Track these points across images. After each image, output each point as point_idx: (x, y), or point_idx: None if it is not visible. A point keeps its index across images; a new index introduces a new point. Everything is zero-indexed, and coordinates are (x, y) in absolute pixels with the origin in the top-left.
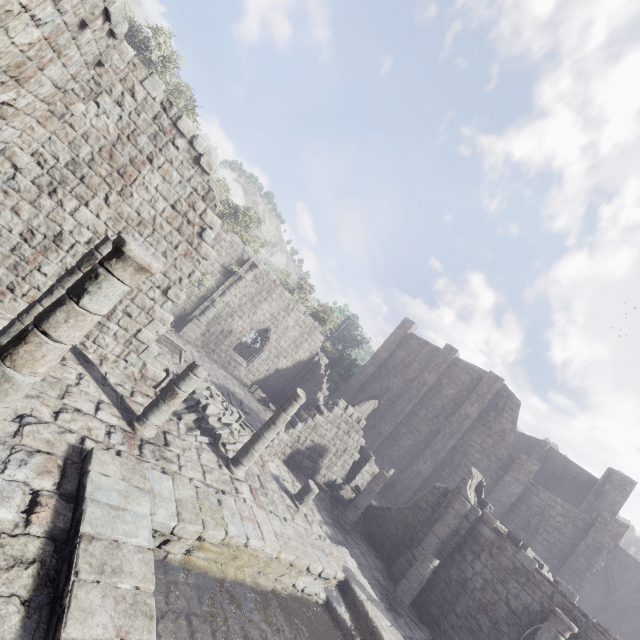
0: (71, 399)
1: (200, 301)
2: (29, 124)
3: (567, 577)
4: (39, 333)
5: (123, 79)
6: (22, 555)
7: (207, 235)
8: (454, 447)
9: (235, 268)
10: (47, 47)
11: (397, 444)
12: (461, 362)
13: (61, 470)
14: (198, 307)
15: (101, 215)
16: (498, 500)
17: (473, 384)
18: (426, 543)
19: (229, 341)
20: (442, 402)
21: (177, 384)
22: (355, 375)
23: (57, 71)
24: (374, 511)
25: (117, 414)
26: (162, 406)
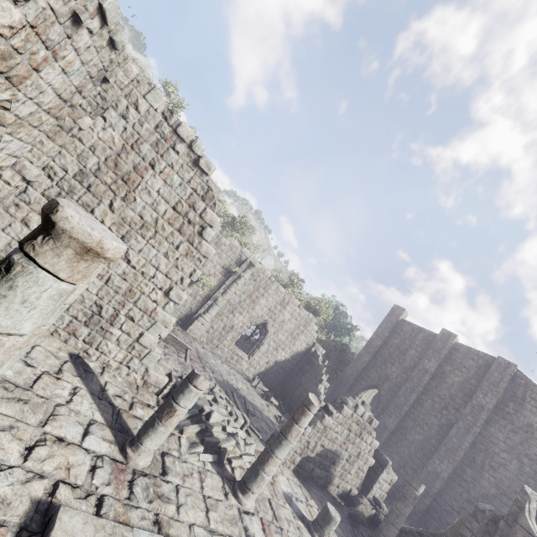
0: (55, 424)
1: (204, 300)
2: (39, 139)
3: None
4: None
5: (128, 95)
6: None
7: (207, 233)
8: (473, 444)
9: (234, 268)
10: (36, 40)
11: (405, 439)
12: (462, 347)
13: None
14: (202, 306)
15: (105, 221)
16: None
17: (481, 371)
18: None
19: (231, 336)
20: (449, 391)
21: (175, 398)
22: (351, 364)
23: (57, 77)
24: (402, 535)
25: (109, 437)
26: (158, 426)
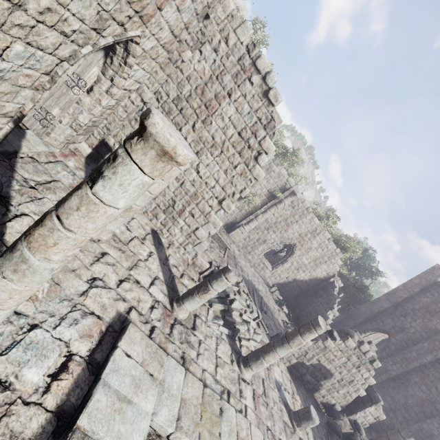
0: (136, 271)
1: (247, 214)
2: (155, 69)
3: None
4: (54, 217)
5: (222, 29)
6: (20, 432)
7: (261, 159)
8: None
9: (277, 193)
10: None
11: (405, 389)
12: None
13: (100, 336)
14: (245, 218)
15: (188, 138)
16: None
17: None
18: None
19: (262, 248)
20: None
21: (210, 281)
22: (366, 304)
23: (173, 15)
24: None
25: (165, 291)
26: (195, 296)
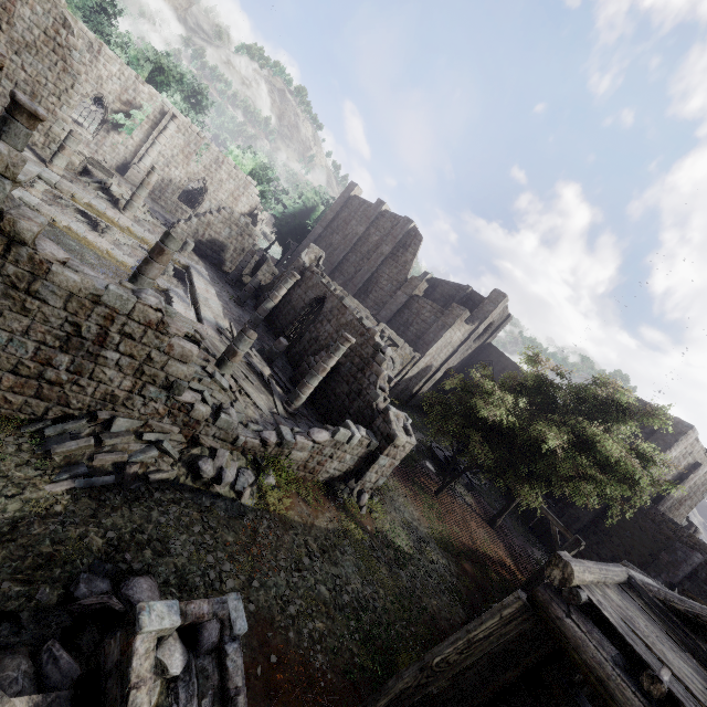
0: None
1: (137, 151)
2: None
3: (420, 347)
4: None
5: None
6: None
7: (74, 55)
8: (370, 280)
9: (159, 119)
10: None
11: None
12: (387, 213)
13: None
14: (136, 156)
15: (1, 40)
16: (390, 309)
17: (392, 230)
18: (275, 287)
19: (171, 190)
20: (368, 248)
21: (64, 142)
22: (307, 237)
23: None
24: (262, 287)
25: (37, 159)
26: (59, 154)
